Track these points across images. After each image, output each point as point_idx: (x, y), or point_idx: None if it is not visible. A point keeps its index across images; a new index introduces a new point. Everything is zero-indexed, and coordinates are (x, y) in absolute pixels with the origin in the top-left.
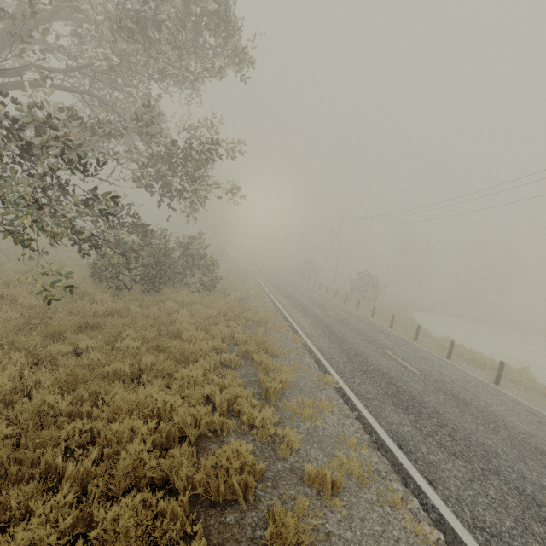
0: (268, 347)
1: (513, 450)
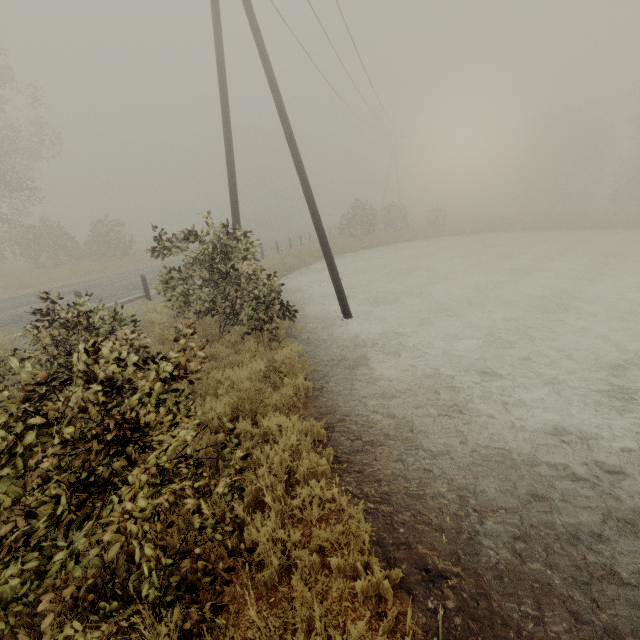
0: (28, 282)
1: (3, 306)
